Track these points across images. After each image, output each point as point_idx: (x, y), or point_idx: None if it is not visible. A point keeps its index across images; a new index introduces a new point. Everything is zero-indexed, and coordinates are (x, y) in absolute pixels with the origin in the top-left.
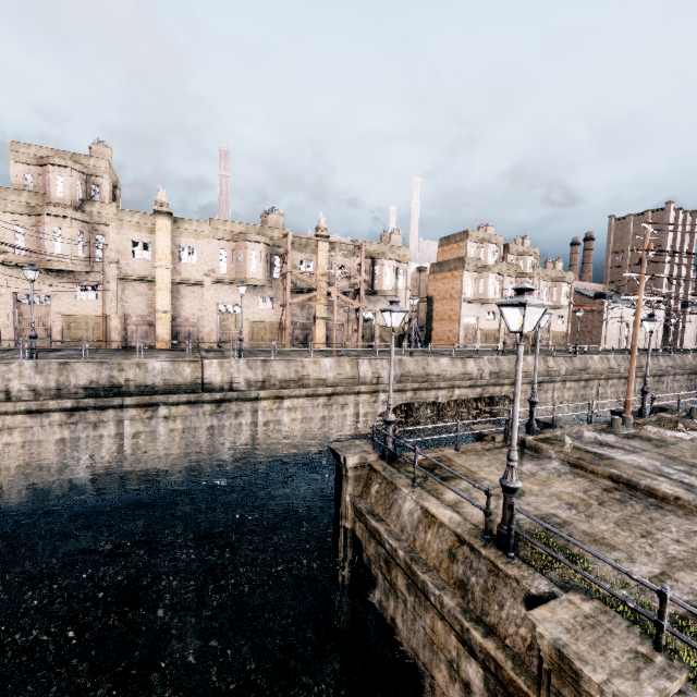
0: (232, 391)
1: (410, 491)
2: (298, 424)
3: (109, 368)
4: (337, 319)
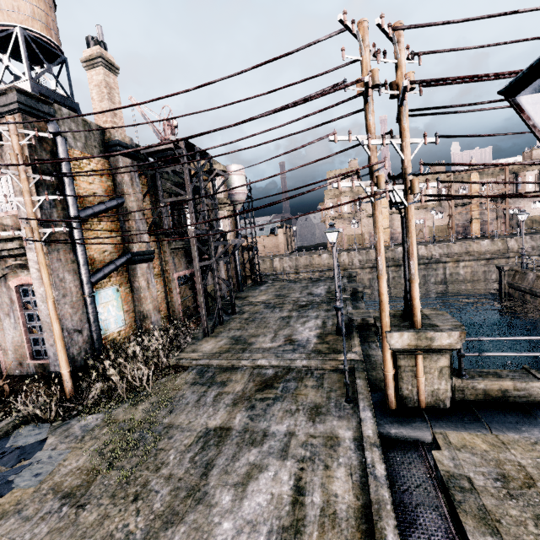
0: (432, 259)
1: (531, 272)
2: (469, 274)
3: None
4: (487, 218)
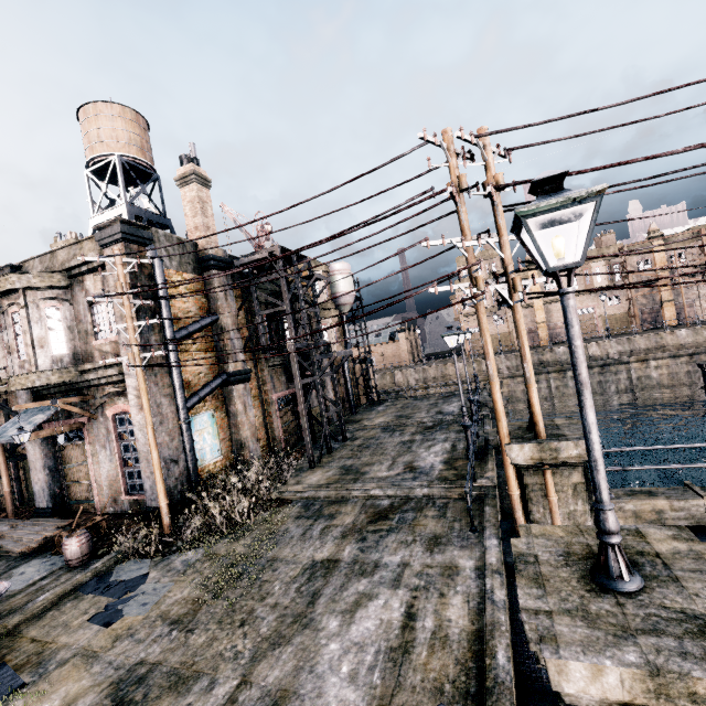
0: (609, 359)
1: None
2: (665, 377)
3: (536, 355)
4: (685, 298)
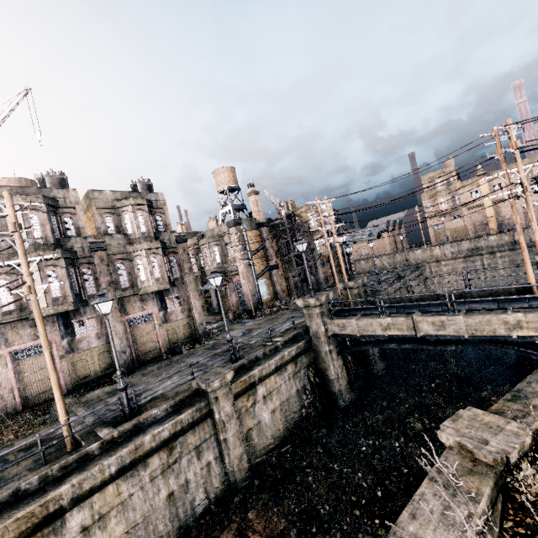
0: (531, 243)
1: None
2: None
3: (473, 242)
4: None
